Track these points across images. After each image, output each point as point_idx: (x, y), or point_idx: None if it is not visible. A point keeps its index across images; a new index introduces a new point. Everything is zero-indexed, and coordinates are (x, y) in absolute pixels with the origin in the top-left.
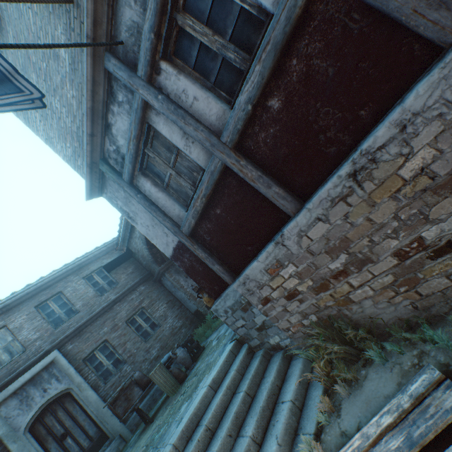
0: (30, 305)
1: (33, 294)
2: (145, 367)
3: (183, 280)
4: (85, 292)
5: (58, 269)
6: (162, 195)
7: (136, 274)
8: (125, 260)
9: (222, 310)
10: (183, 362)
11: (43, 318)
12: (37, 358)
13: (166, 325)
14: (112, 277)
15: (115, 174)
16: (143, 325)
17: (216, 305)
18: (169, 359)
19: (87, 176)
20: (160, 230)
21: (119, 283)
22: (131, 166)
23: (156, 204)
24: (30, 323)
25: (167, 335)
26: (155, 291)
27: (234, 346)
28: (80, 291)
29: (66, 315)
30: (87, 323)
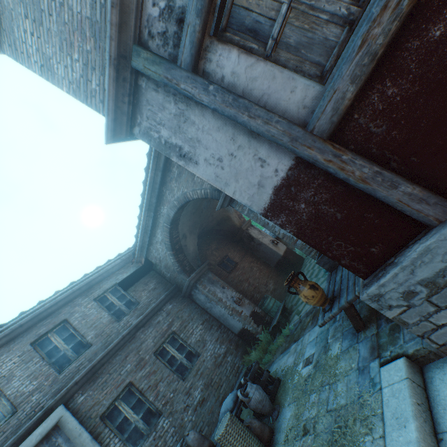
0: (23, 342)
1: (28, 325)
2: (189, 419)
3: (219, 292)
4: (97, 317)
5: (62, 290)
6: (265, 68)
7: (159, 290)
8: (144, 274)
9: (397, 293)
10: (261, 408)
11: (42, 359)
12: (32, 422)
13: (206, 354)
14: (130, 296)
15: (162, 61)
16: (177, 357)
17: (380, 285)
18: (235, 404)
19: (109, 89)
20: (247, 158)
21: (139, 303)
22: (198, 22)
23: (245, 98)
24: (24, 368)
25: (209, 368)
26: (186, 309)
27: (410, 369)
28: (90, 317)
29: (73, 351)
30: (103, 361)
